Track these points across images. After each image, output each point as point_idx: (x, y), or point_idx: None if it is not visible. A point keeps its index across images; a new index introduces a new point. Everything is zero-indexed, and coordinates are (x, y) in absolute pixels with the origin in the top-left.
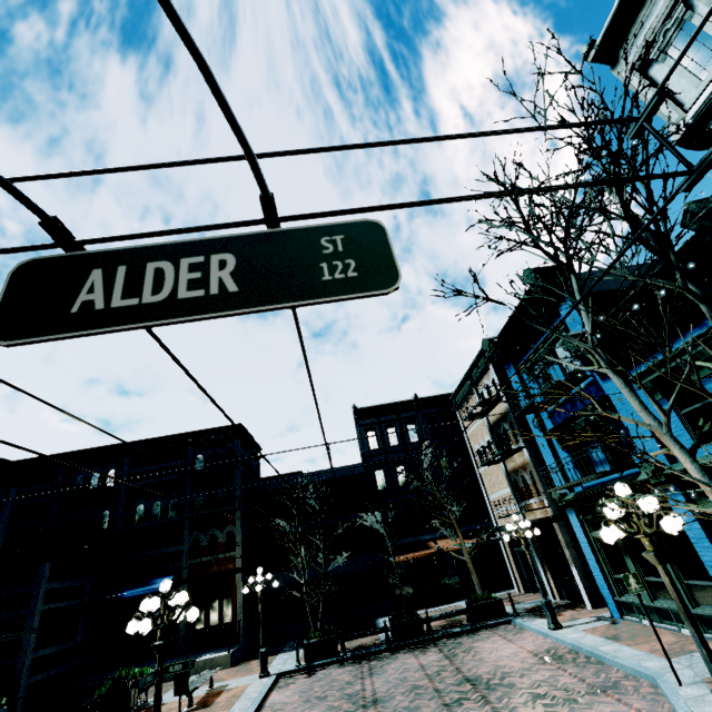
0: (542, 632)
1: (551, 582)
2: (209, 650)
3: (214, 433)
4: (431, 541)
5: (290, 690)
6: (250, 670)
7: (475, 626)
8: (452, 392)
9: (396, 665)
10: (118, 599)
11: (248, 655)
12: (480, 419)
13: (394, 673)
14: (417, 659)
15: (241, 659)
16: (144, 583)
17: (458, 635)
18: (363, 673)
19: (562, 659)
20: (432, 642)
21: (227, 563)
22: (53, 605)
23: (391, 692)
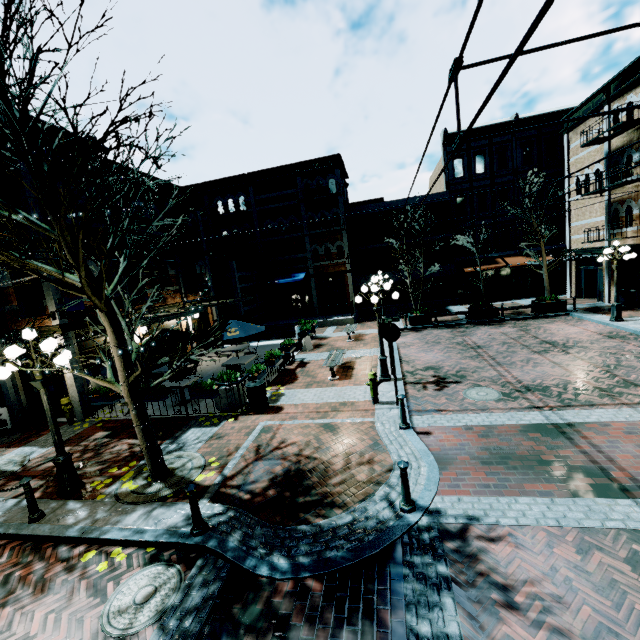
0: (603, 322)
1: (612, 292)
2: (334, 315)
3: (315, 164)
4: (498, 258)
5: (409, 338)
6: (370, 327)
7: (539, 316)
8: (562, 109)
9: (482, 332)
10: (275, 284)
11: (360, 320)
12: (596, 145)
13: (483, 335)
14: (497, 330)
15: (357, 321)
16: (287, 276)
17: (524, 320)
18: (458, 334)
19: (624, 338)
20: (503, 322)
21: (339, 267)
22: (243, 285)
23: (487, 344)
